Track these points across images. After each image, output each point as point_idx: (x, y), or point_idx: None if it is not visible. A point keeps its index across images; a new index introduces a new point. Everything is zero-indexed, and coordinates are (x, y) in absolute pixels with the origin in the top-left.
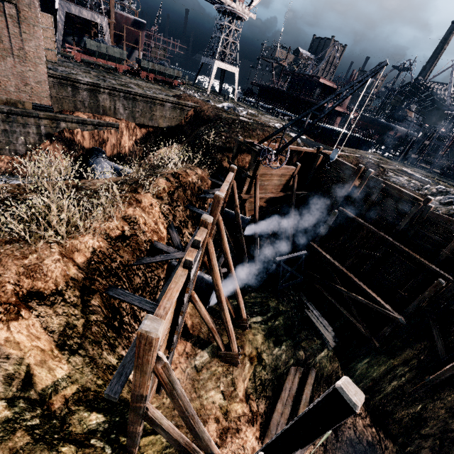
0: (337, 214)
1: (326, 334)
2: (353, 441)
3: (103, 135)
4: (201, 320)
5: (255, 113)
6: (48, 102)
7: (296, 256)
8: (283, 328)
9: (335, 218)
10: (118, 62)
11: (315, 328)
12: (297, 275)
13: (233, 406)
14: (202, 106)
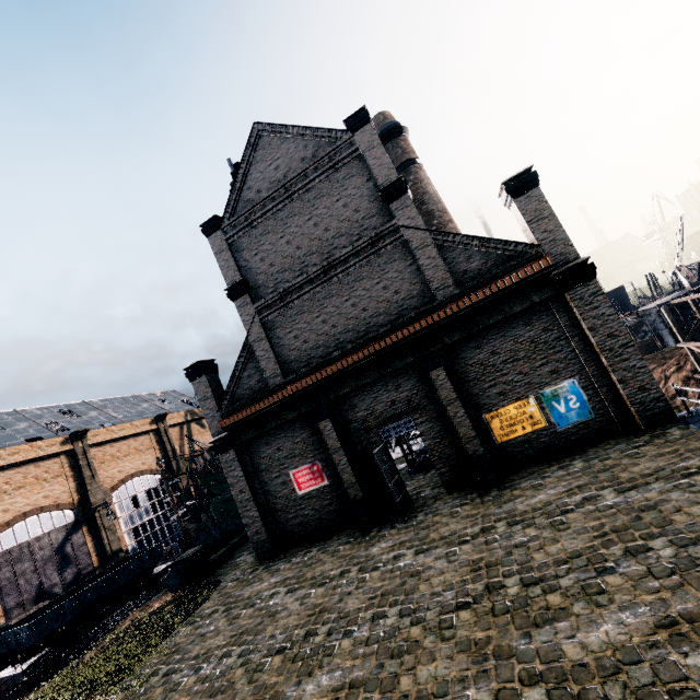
0: None
1: None
2: None
3: None
4: None
5: None
6: None
7: None
8: None
9: None
10: None
11: None
12: None
13: None
14: None
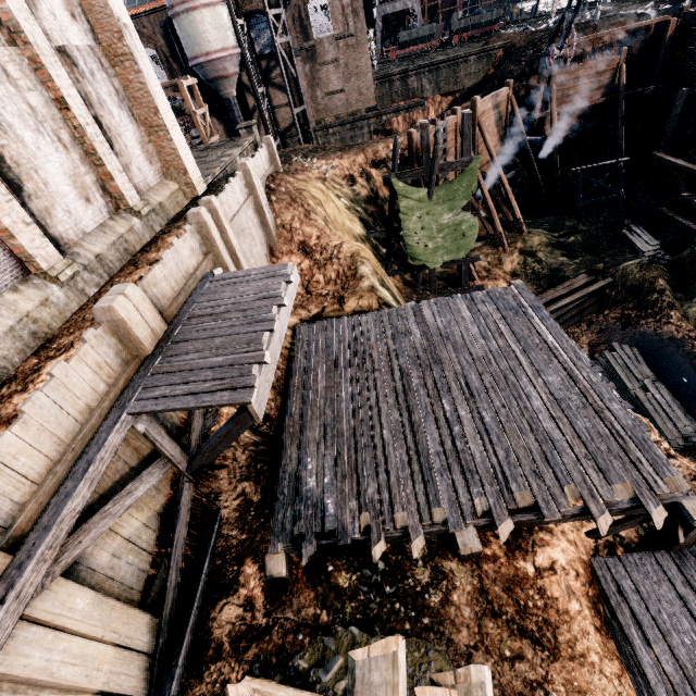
0: (686, 93)
1: (643, 246)
2: (646, 334)
3: (413, 116)
4: (481, 229)
5: (610, 8)
6: (374, 103)
7: (607, 165)
8: (582, 246)
9: (683, 100)
10: (429, 41)
11: (631, 245)
12: (610, 190)
13: (495, 270)
14: (513, 39)
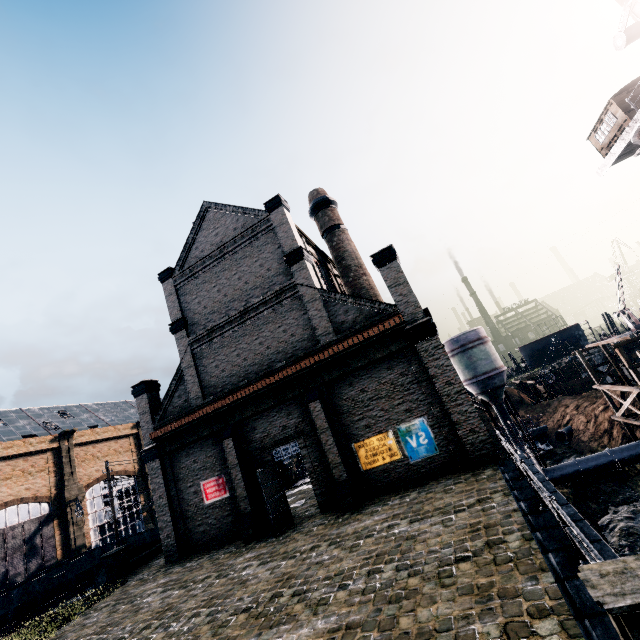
0: None
1: None
2: None
3: None
4: None
5: None
6: None
7: None
8: None
9: None
10: None
11: None
12: None
13: None
14: None
